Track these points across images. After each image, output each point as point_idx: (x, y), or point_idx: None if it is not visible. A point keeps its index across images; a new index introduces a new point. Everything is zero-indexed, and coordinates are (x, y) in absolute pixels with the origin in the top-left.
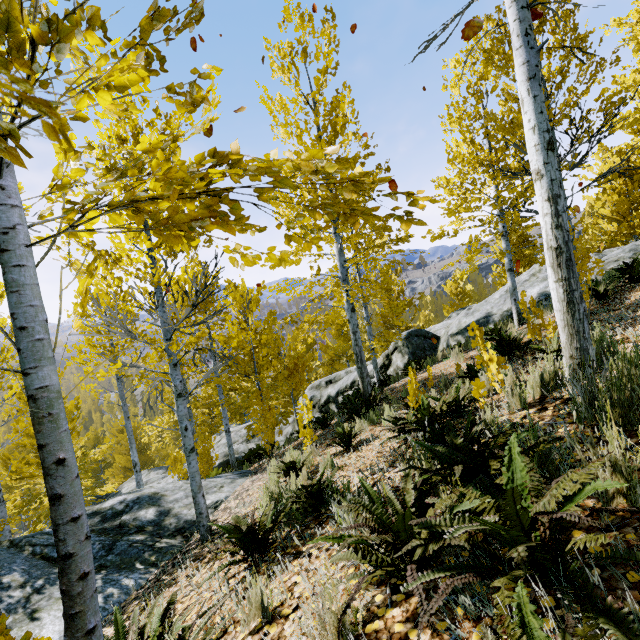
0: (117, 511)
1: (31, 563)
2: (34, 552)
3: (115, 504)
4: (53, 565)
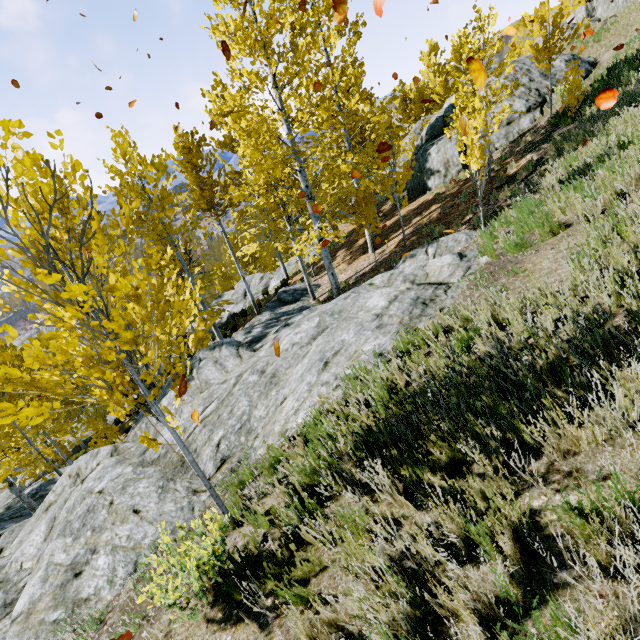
0: (34, 493)
1: (10, 521)
2: (6, 520)
3: (29, 492)
4: (22, 516)
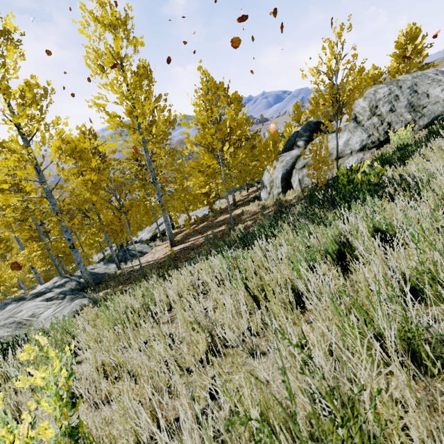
0: None
1: None
2: None
3: None
4: None
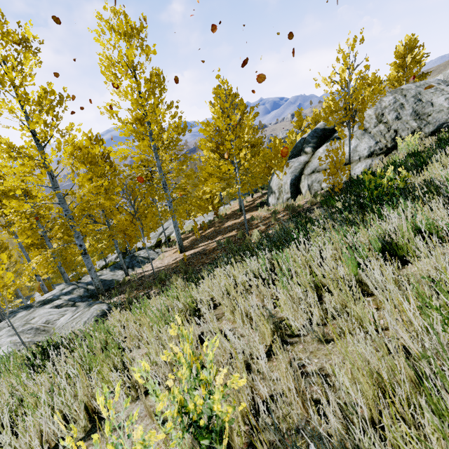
0: None
1: None
2: None
3: None
4: None
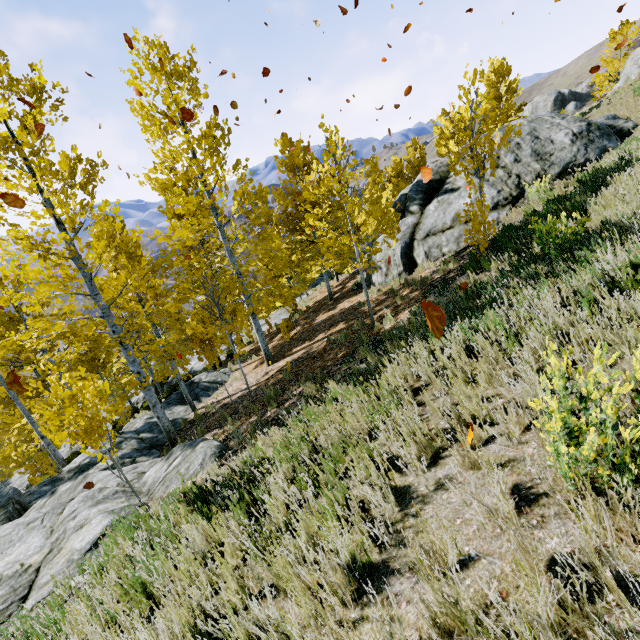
0: None
1: None
2: None
3: None
4: None
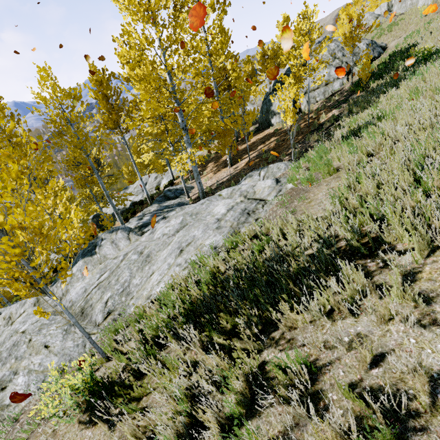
0: None
1: None
2: None
3: None
4: None
